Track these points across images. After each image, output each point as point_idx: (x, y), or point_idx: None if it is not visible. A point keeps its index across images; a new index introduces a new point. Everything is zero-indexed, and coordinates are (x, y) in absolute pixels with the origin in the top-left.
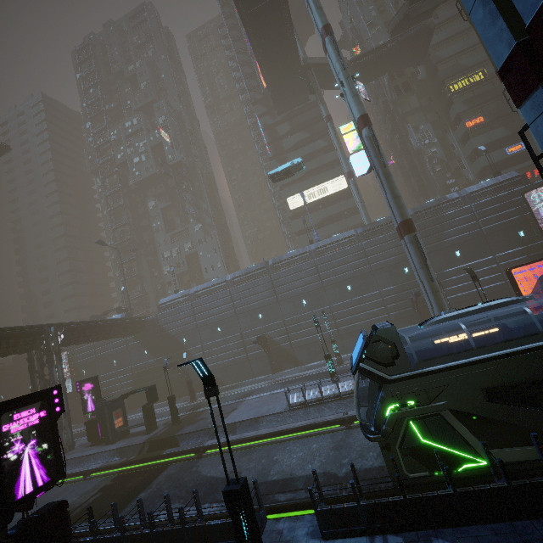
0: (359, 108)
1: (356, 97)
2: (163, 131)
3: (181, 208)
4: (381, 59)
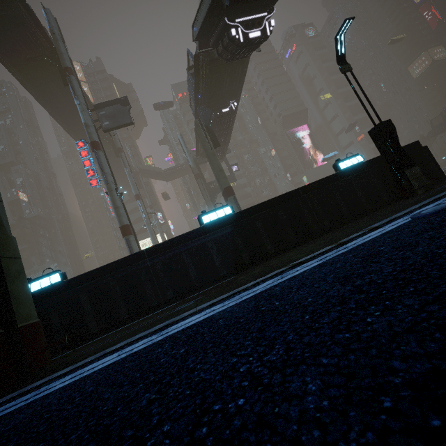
0: (153, 241)
1: (152, 235)
2: (21, 189)
3: (38, 252)
4: (182, 171)
